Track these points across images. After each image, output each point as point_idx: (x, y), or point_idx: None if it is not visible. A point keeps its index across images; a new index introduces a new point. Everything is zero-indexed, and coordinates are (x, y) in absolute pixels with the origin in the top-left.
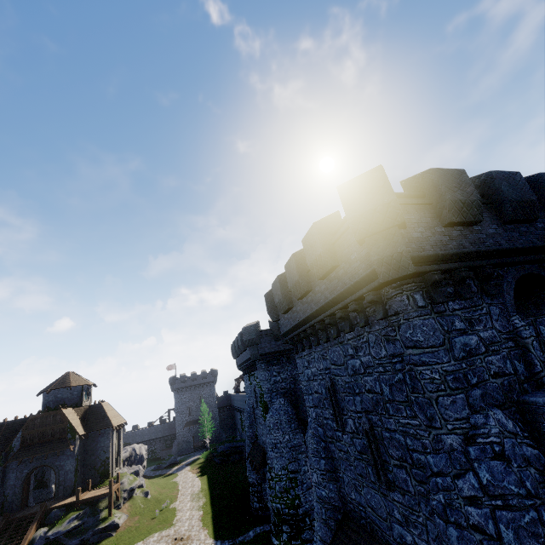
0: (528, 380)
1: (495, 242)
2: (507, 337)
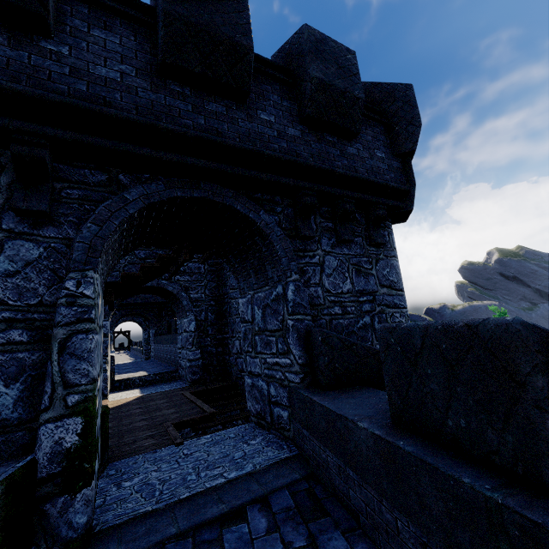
0: (6, 429)
1: (94, 93)
2: (18, 318)
